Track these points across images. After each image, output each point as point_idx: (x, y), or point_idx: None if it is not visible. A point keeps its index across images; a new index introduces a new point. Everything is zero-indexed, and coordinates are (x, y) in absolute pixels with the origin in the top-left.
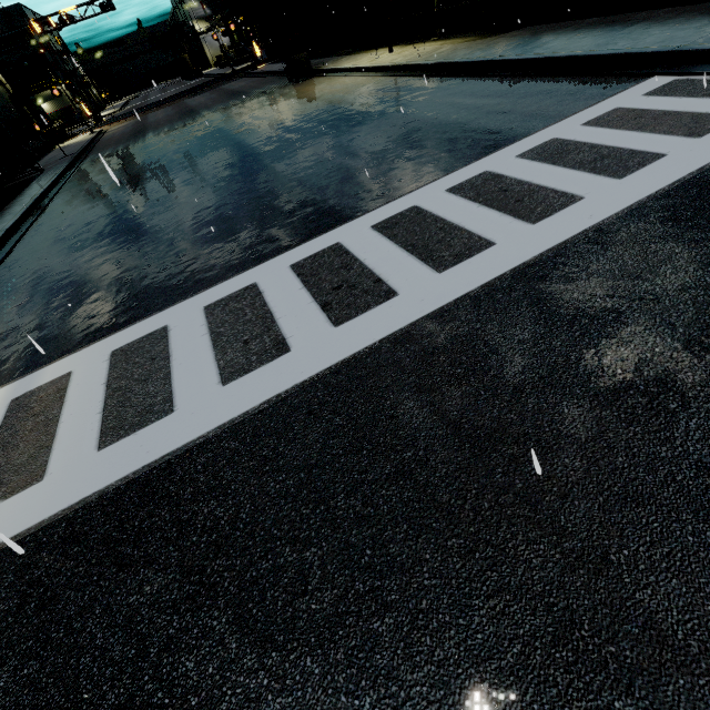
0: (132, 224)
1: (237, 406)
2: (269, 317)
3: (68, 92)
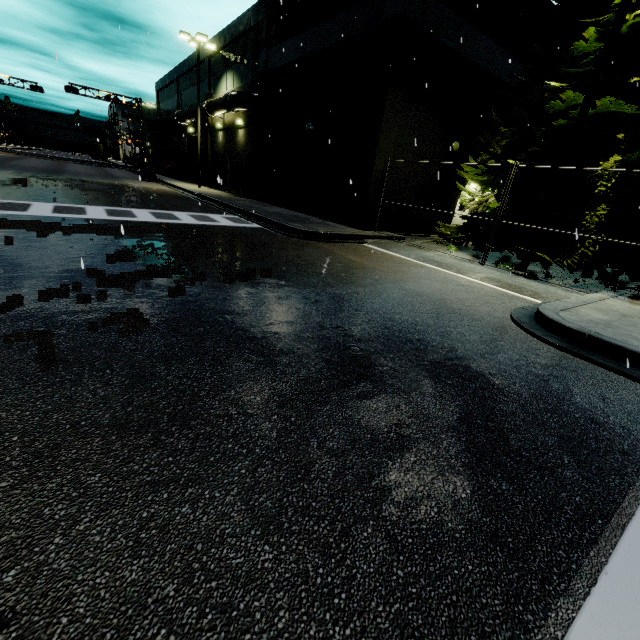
0: None
1: None
2: None
3: None
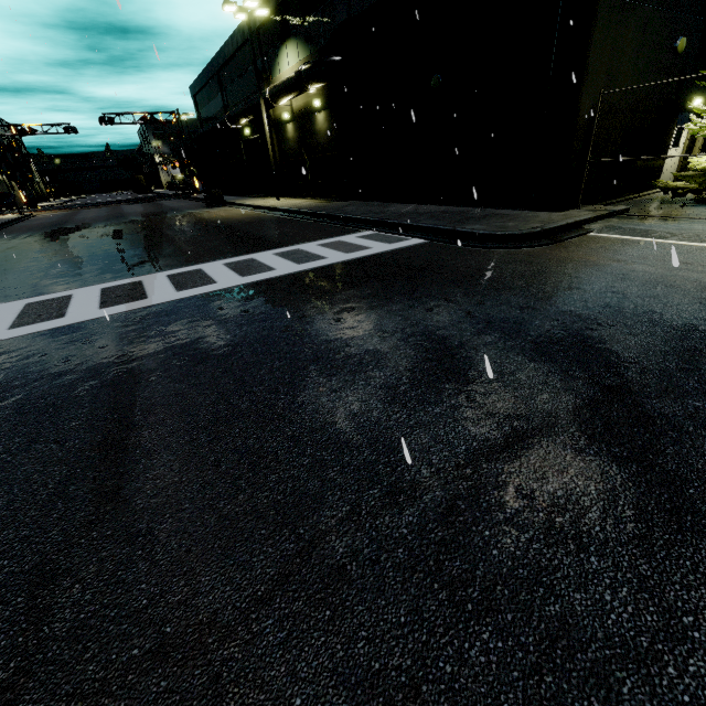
0: (10, 267)
1: (10, 336)
2: (65, 306)
3: (11, 181)
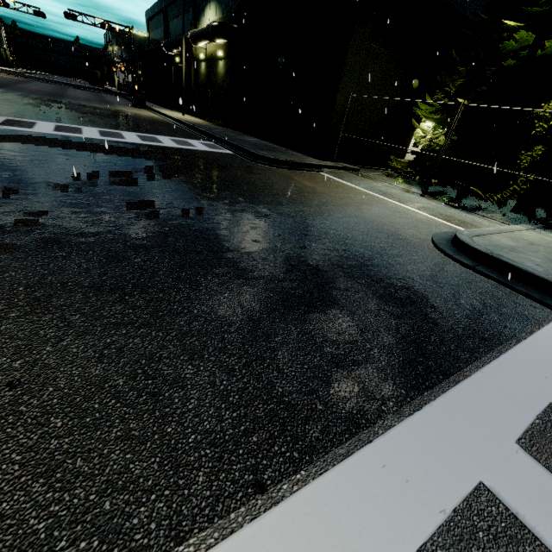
0: None
1: None
2: None
3: None
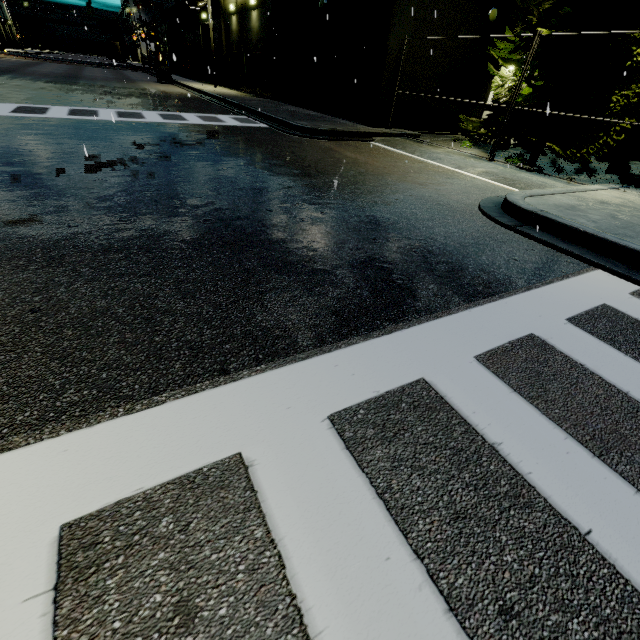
0: None
1: None
2: None
3: None
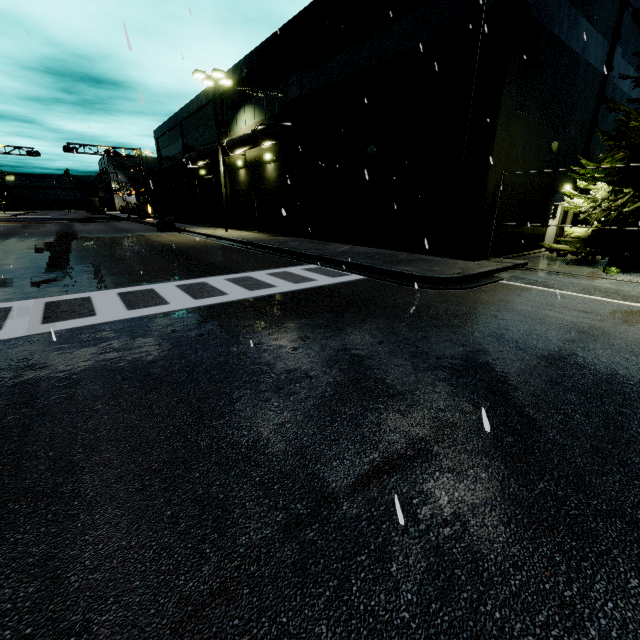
0: None
1: None
2: (3, 319)
3: None
